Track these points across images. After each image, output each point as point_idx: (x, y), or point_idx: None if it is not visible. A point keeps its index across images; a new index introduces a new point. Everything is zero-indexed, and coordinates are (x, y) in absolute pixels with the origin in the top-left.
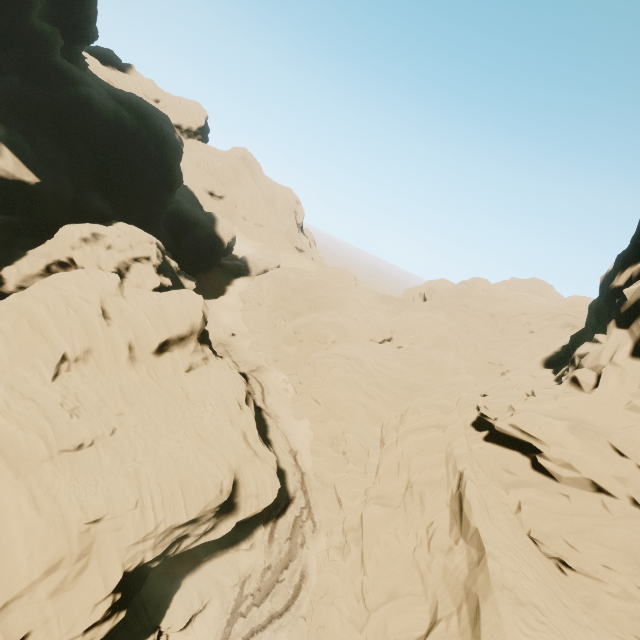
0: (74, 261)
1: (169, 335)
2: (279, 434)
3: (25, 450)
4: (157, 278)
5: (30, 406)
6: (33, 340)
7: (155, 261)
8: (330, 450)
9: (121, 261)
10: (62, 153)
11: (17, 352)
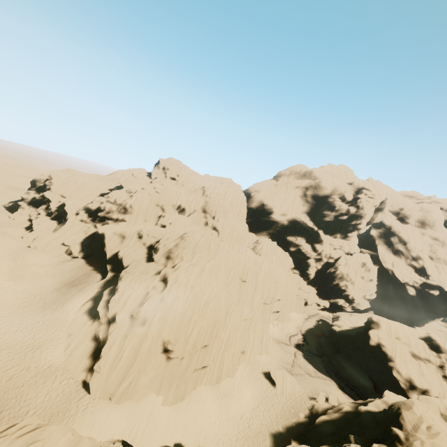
0: None
1: None
2: (306, 324)
3: None
4: (390, 397)
5: None
6: None
7: None
8: (297, 305)
9: None
10: None
11: None
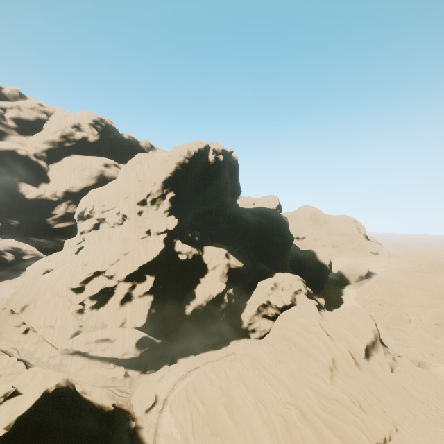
0: (269, 302)
1: (366, 342)
2: None
3: (356, 440)
4: (310, 301)
5: (336, 404)
6: (302, 356)
7: (304, 291)
8: None
9: (290, 296)
10: (243, 247)
11: (298, 365)
